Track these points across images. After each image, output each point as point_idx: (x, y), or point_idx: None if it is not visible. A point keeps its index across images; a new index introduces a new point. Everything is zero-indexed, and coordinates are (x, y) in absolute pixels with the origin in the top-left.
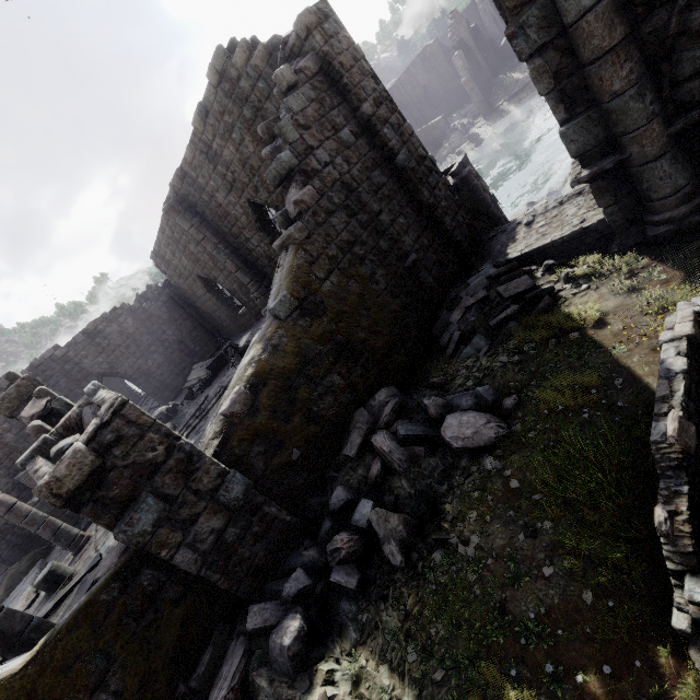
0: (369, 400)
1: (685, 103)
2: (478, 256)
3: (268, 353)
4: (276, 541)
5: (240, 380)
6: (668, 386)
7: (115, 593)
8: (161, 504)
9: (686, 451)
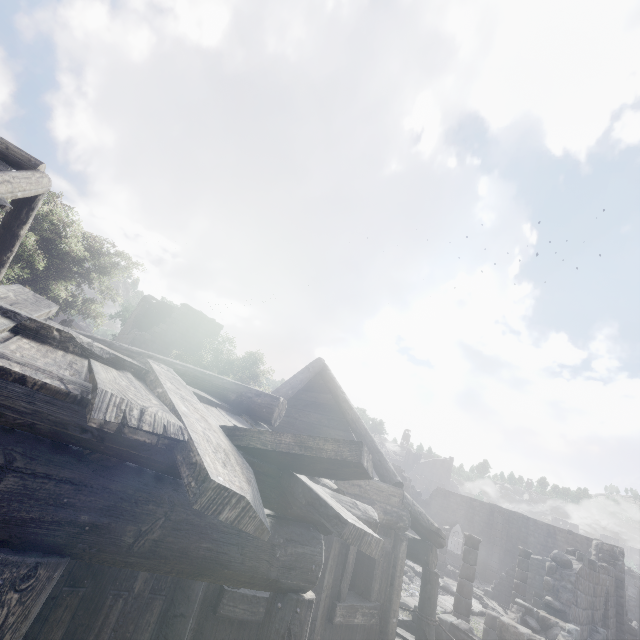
0: None
1: None
2: None
3: None
4: None
5: None
6: None
7: None
8: None
9: None
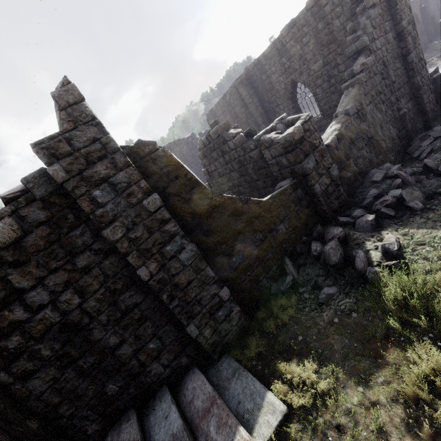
0: (379, 167)
1: None
2: (435, 122)
3: (344, 128)
4: (341, 203)
5: (330, 136)
6: None
7: (291, 191)
8: (315, 162)
9: None
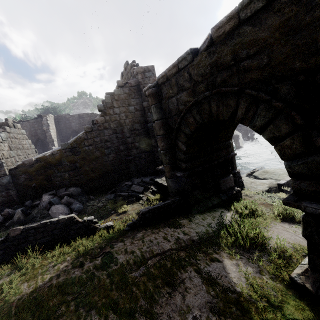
0: (70, 187)
1: (178, 166)
2: (162, 173)
3: (49, 155)
4: (7, 201)
5: (37, 156)
6: (35, 223)
7: None
8: None
9: (9, 234)
